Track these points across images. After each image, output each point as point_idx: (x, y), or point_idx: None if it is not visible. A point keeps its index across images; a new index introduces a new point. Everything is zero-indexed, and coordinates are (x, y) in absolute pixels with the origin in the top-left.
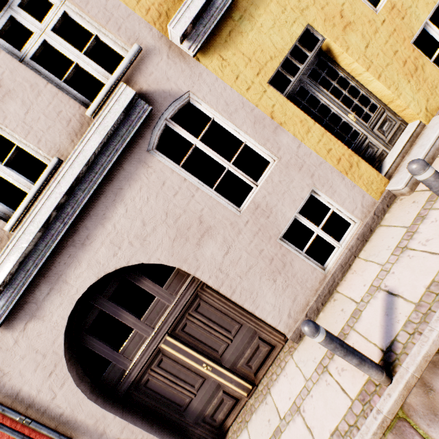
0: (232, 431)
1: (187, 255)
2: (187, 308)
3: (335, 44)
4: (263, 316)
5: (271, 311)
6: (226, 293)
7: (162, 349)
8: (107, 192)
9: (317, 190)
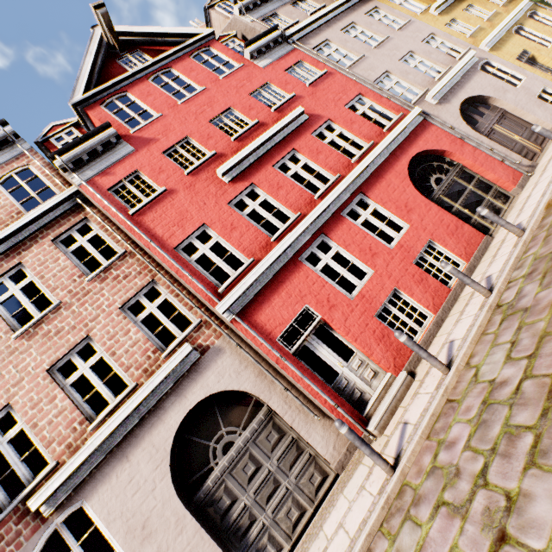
0: (538, 160)
1: (500, 96)
2: (500, 118)
3: (536, 54)
4: (538, 118)
5: (541, 117)
6: (520, 109)
7: (494, 128)
8: (466, 77)
9: (545, 87)
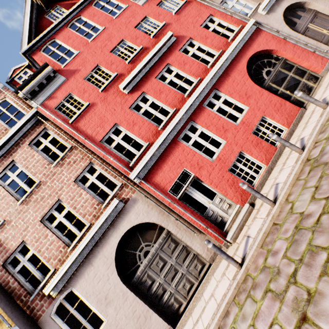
0: None
1: (313, 0)
2: (313, 18)
3: None
4: None
5: None
6: (328, 8)
7: (308, 27)
8: None
9: None
